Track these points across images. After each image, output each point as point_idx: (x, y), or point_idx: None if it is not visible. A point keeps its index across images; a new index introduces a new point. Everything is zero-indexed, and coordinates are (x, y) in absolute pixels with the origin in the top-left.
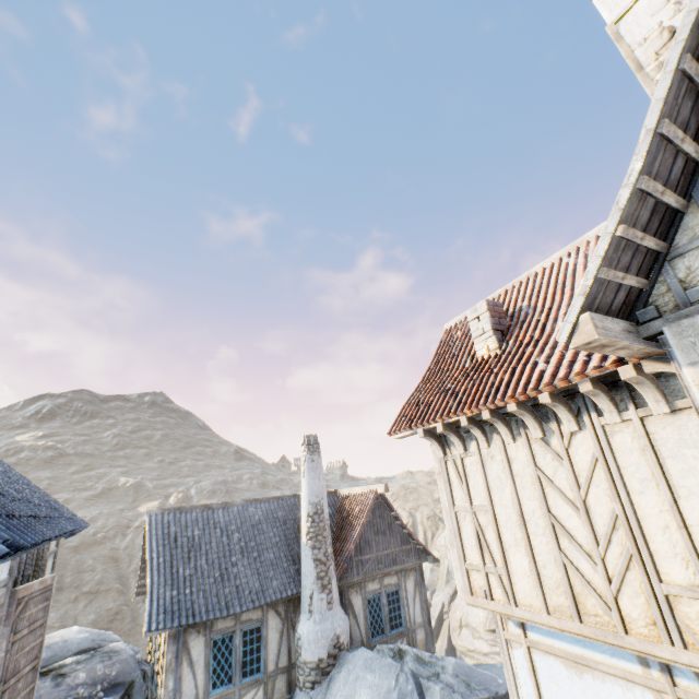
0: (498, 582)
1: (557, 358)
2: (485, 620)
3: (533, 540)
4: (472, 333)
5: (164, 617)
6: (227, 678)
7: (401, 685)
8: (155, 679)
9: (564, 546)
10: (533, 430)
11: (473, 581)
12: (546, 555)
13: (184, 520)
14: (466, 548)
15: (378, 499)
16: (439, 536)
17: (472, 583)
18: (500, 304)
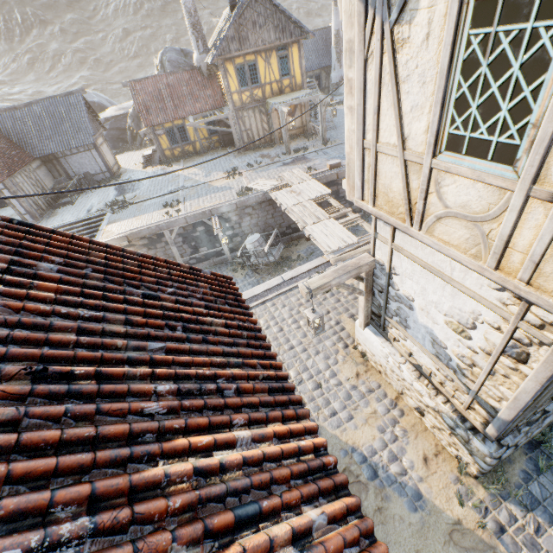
0: None
1: None
2: None
3: None
4: None
5: None
6: None
7: None
8: None
9: None
10: None
11: None
12: None
13: None
14: None
15: None
16: None
17: None
18: None
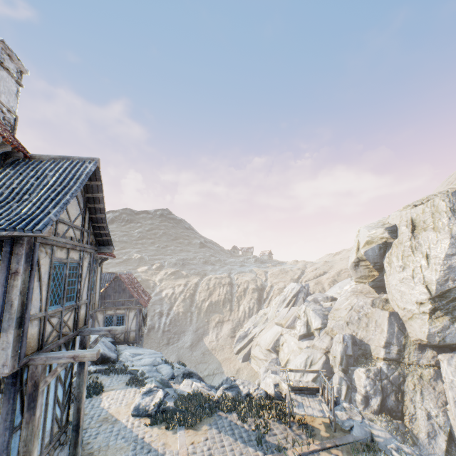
0: None
1: None
2: (267, 344)
3: None
4: None
5: None
6: None
7: None
8: None
9: None
10: None
11: None
12: None
13: None
14: None
15: (119, 278)
16: (273, 300)
17: None
18: None
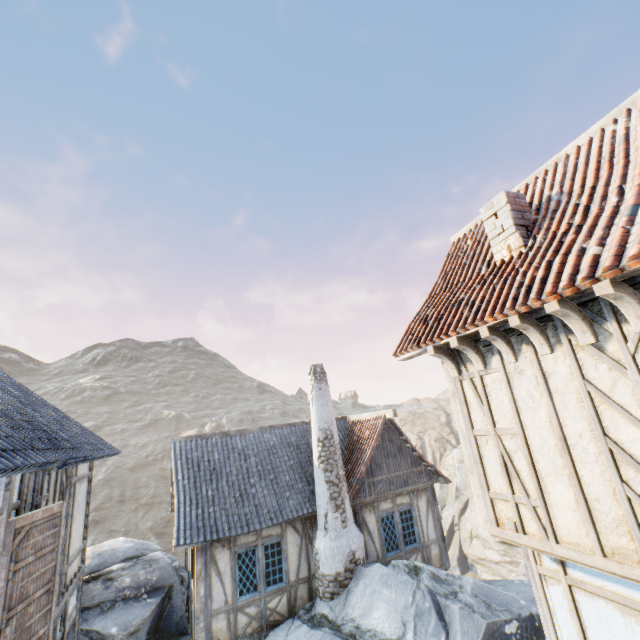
0: (532, 515)
1: (619, 236)
2: None
3: (580, 468)
4: (488, 234)
5: (190, 533)
6: (253, 587)
7: (418, 602)
8: (190, 585)
9: (627, 477)
10: (580, 335)
11: (499, 512)
12: (600, 487)
13: (205, 446)
14: (490, 476)
15: (387, 424)
16: (447, 457)
17: (497, 514)
18: (522, 195)
